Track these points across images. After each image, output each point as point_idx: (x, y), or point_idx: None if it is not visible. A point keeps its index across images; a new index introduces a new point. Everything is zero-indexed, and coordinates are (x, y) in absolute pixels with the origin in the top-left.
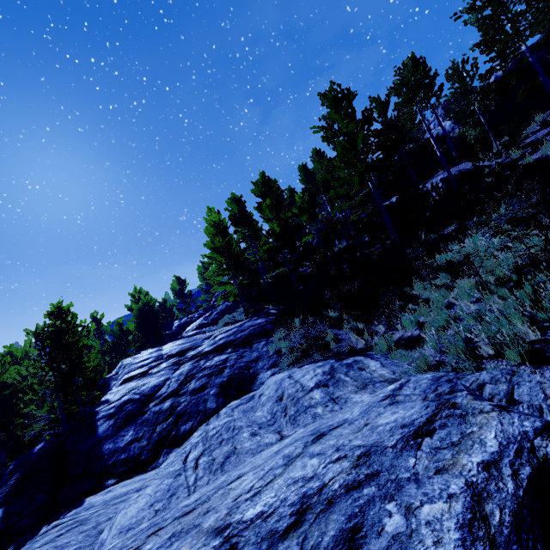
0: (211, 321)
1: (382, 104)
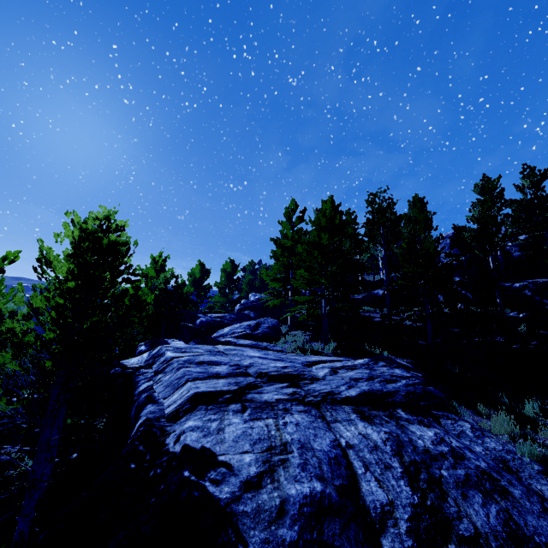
0: (263, 335)
1: (540, 176)
